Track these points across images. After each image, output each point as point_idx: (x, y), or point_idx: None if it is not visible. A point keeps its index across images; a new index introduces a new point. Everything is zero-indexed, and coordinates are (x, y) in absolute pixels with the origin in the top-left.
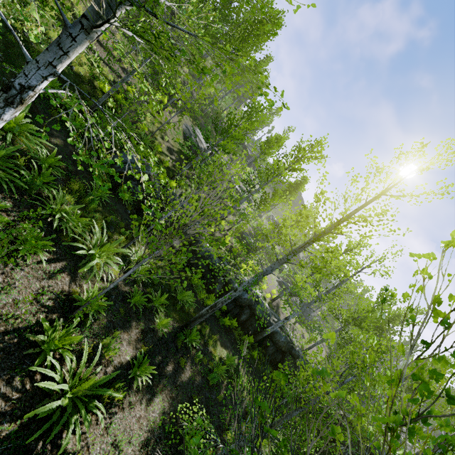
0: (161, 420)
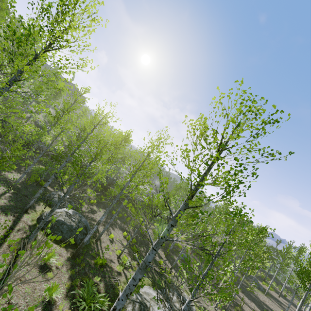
0: (27, 177)
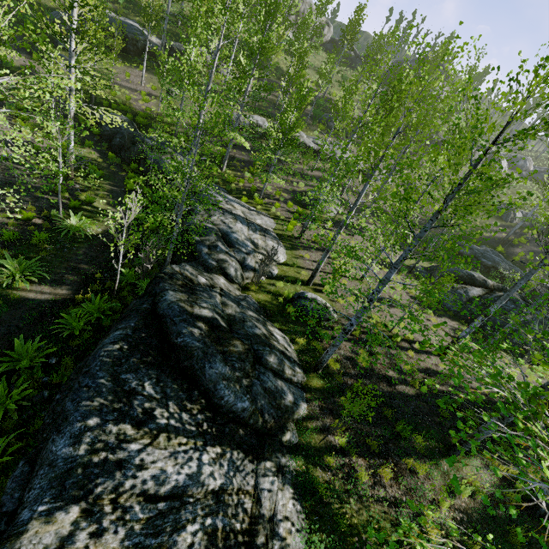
0: None
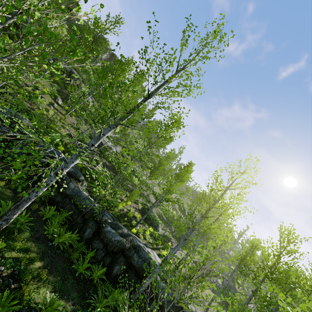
0: None
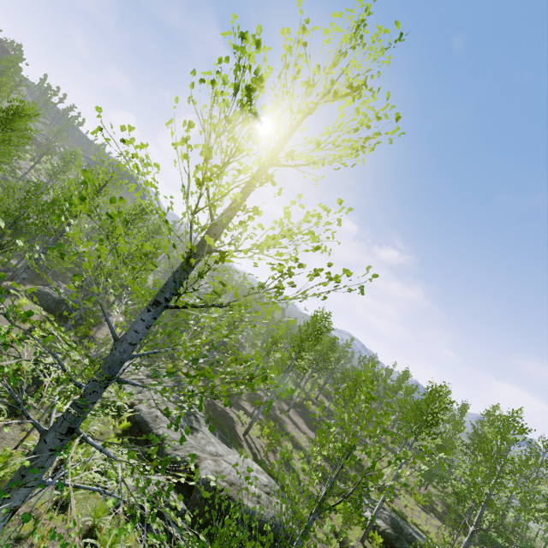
0: None
